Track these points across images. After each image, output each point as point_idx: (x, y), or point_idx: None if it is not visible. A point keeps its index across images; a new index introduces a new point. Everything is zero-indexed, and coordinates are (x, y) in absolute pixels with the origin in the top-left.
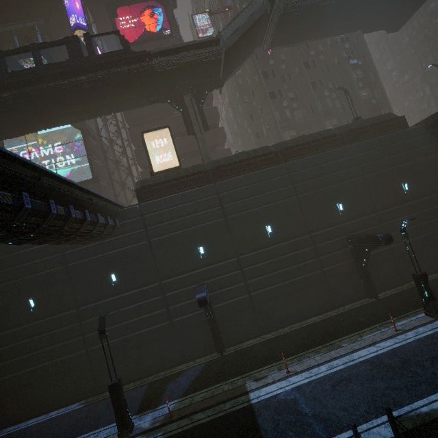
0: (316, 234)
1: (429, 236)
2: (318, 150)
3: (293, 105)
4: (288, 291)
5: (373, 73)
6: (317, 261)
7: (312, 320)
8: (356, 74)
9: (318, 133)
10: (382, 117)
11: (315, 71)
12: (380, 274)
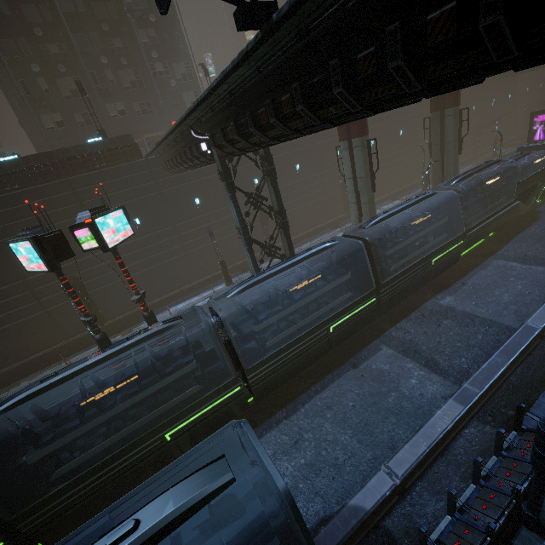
0: (31, 279)
1: (161, 265)
2: (23, 184)
3: (60, 68)
4: (5, 337)
5: (180, 35)
6: (37, 304)
7: (36, 356)
8: (149, 37)
9: (24, 158)
10: (113, 141)
11: (82, 18)
12: (114, 303)
